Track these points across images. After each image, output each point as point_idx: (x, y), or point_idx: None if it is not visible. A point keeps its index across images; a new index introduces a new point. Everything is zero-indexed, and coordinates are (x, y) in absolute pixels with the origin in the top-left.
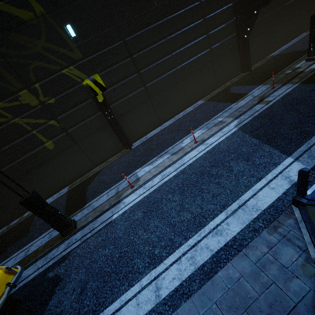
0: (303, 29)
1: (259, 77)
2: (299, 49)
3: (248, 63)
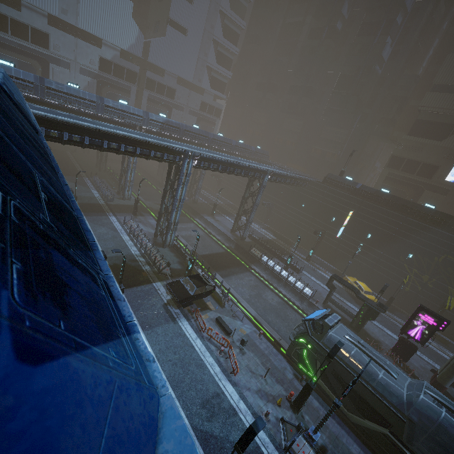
0: None
1: None
2: None
3: None
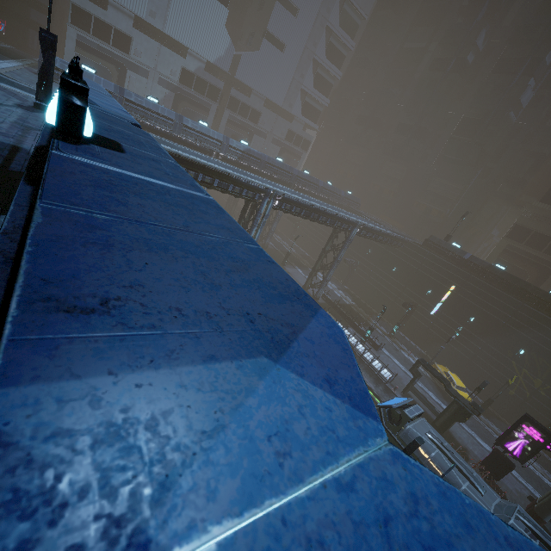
0: None
1: None
2: None
3: None
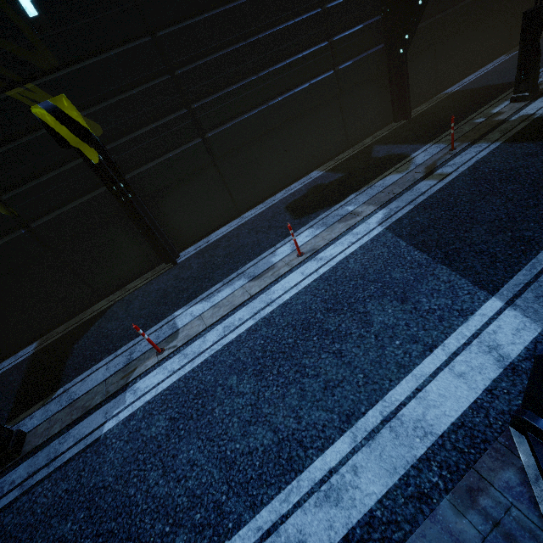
0: (502, 50)
1: (425, 129)
2: (496, 83)
3: (406, 103)
